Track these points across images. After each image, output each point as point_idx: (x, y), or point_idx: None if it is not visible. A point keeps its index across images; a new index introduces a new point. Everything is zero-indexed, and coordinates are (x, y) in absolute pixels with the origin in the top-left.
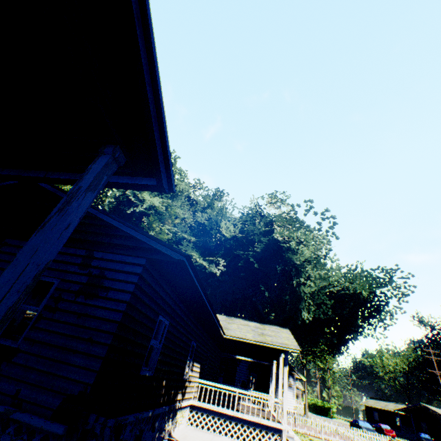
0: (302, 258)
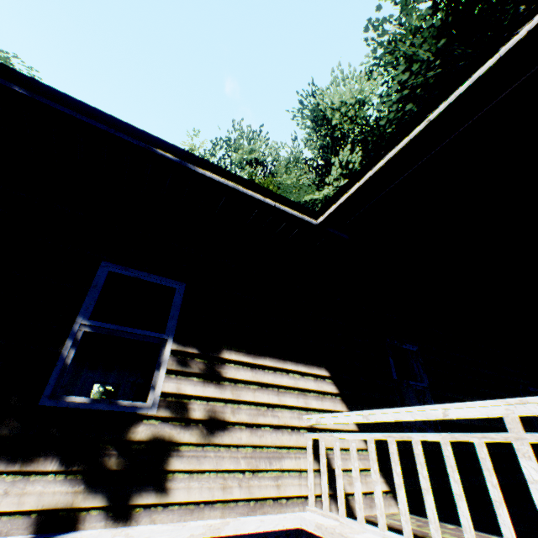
0: None
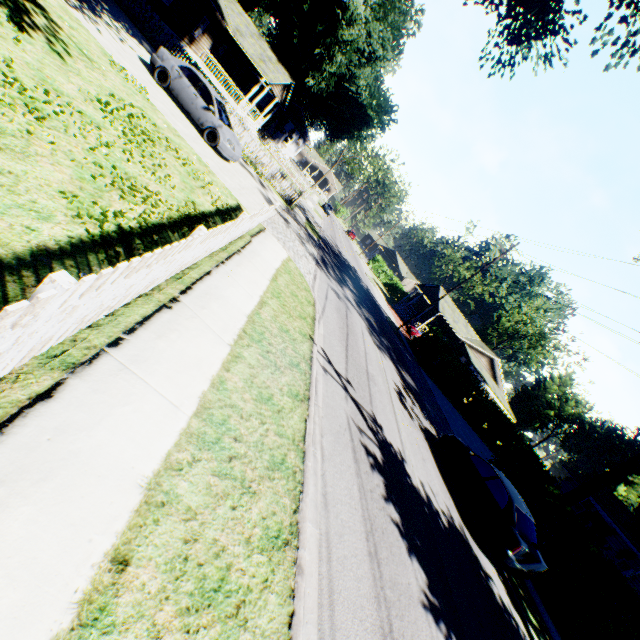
0: (345, 38)
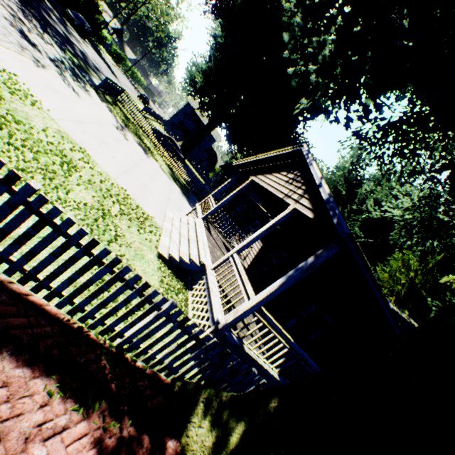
0: None
